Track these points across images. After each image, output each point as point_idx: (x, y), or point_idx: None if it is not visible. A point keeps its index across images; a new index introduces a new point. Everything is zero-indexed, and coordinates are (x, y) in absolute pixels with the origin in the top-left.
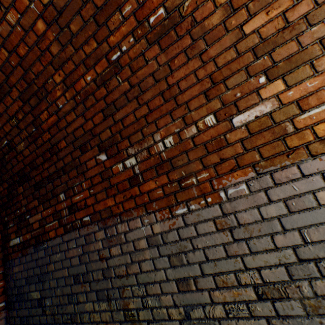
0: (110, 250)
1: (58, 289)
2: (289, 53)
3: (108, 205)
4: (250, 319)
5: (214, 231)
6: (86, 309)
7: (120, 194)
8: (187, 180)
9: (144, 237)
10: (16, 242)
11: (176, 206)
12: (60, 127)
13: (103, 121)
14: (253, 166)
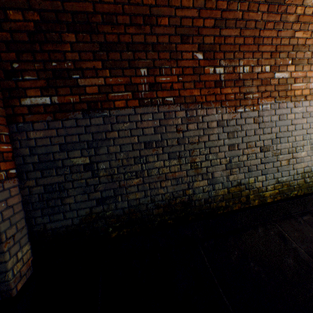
0: (187, 126)
1: (121, 154)
2: (300, 57)
3: (193, 94)
4: (255, 160)
5: (252, 123)
6: (155, 166)
7: (206, 89)
8: (248, 95)
9: (216, 121)
10: (40, 103)
11: (239, 107)
12: (171, 3)
13: (212, 28)
14: (274, 98)
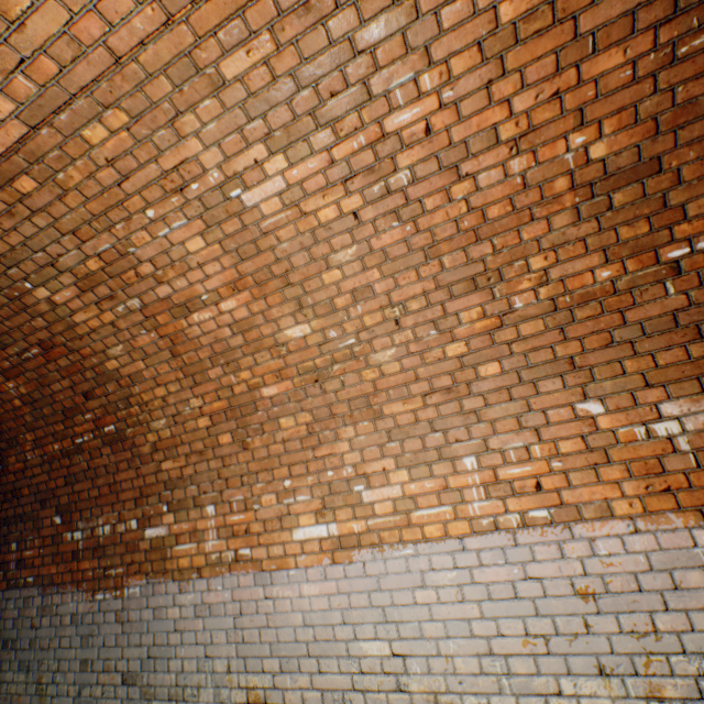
0: (42, 619)
1: None
2: (181, 496)
3: (52, 571)
4: (114, 699)
5: (114, 621)
6: (7, 678)
7: (64, 563)
8: (111, 569)
9: (71, 613)
10: None
11: (99, 591)
12: (27, 474)
13: (66, 485)
14: (147, 574)
